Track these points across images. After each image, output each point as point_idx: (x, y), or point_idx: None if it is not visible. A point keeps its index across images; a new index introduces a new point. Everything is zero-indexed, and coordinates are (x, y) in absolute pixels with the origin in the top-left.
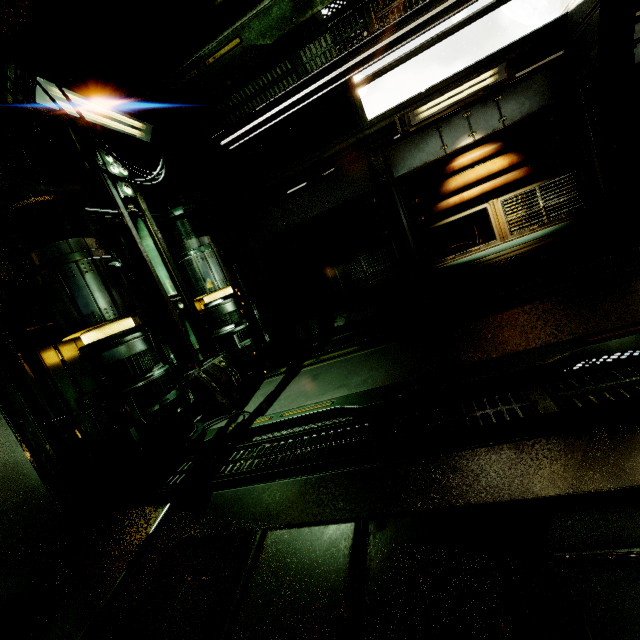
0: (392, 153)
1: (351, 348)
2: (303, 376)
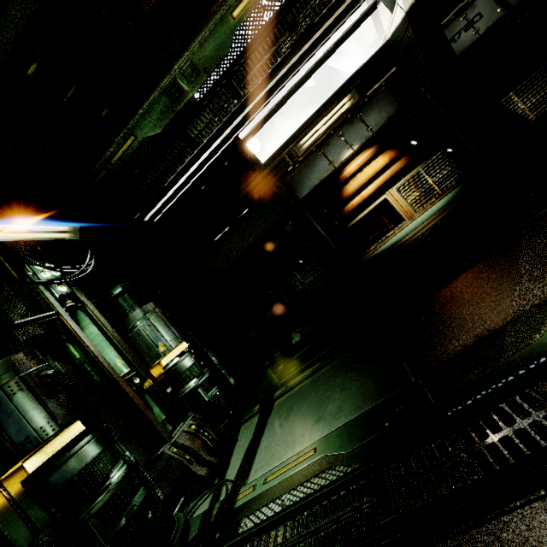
0: (291, 181)
1: (315, 365)
2: (277, 413)
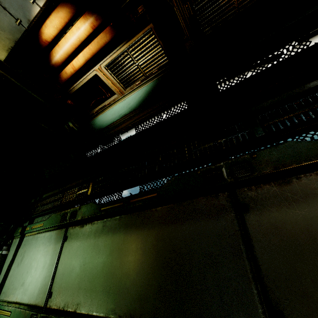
0: None
1: (41, 224)
2: (22, 249)
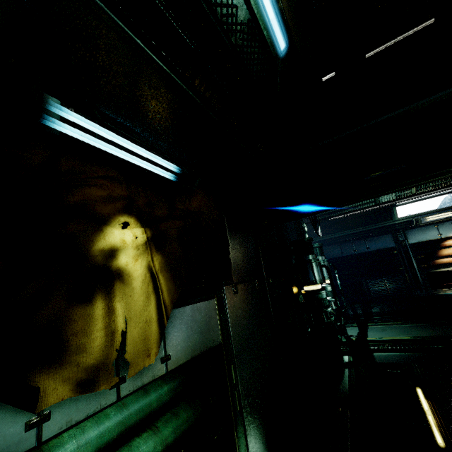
0: (408, 232)
1: (397, 322)
2: (373, 329)
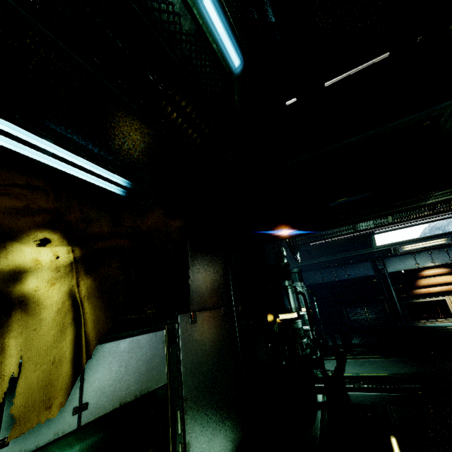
0: (387, 261)
1: (375, 355)
2: (352, 362)
